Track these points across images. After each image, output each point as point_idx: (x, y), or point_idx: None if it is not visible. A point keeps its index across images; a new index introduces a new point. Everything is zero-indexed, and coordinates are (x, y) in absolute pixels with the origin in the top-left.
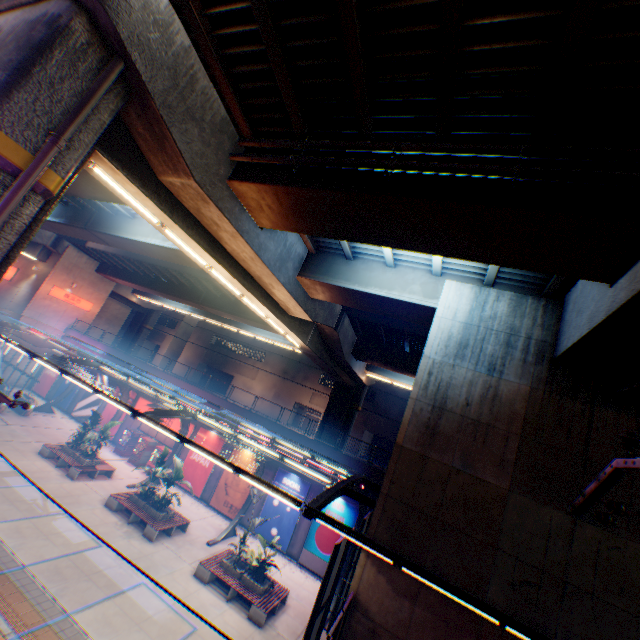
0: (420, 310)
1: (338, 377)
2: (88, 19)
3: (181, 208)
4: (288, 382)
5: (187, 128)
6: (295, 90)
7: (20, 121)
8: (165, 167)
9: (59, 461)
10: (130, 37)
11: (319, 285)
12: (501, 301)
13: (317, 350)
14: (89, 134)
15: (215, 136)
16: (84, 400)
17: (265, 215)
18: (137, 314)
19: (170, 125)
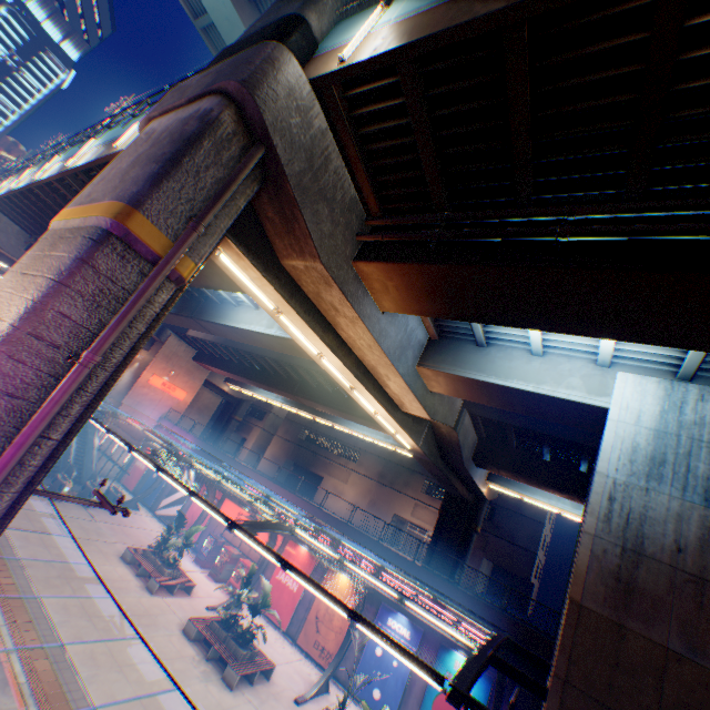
0: (582, 410)
1: (452, 487)
2: (236, 111)
3: (299, 292)
4: (385, 488)
5: (317, 208)
6: (437, 160)
7: (165, 209)
8: (290, 250)
9: (140, 569)
10: (273, 123)
11: (443, 376)
12: (708, 401)
13: (430, 453)
14: (225, 219)
15: (343, 216)
16: (169, 497)
17: (390, 297)
18: (227, 404)
19: (302, 206)
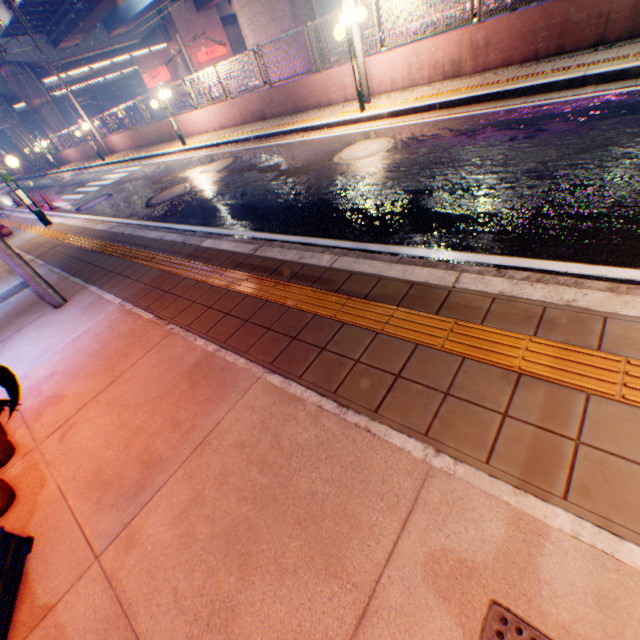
0: None
1: None
2: None
3: None
4: None
5: None
6: None
7: None
8: None
9: None
10: None
11: None
12: None
13: None
14: None
15: None
16: None
17: None
18: None
19: None
